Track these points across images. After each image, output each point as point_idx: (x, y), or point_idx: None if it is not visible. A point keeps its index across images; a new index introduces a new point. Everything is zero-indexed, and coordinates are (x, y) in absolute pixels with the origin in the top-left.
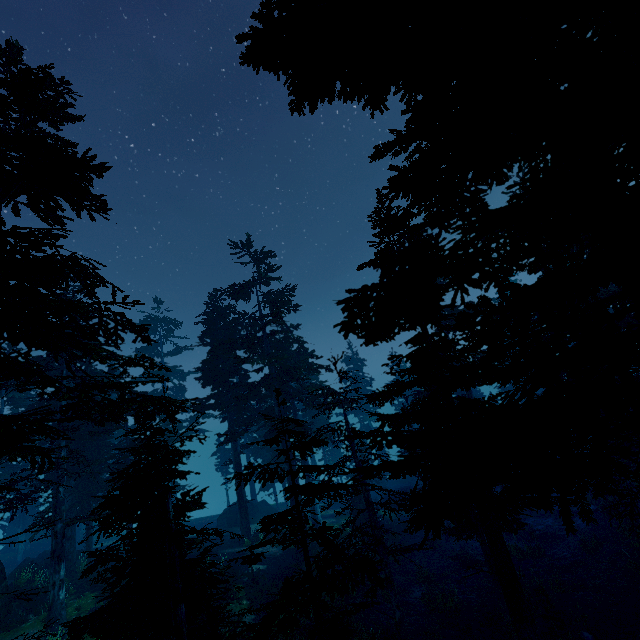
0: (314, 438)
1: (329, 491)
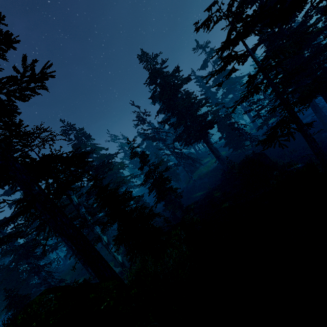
0: (257, 101)
1: (263, 108)
